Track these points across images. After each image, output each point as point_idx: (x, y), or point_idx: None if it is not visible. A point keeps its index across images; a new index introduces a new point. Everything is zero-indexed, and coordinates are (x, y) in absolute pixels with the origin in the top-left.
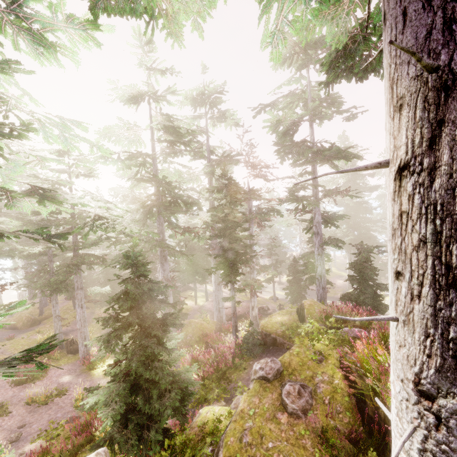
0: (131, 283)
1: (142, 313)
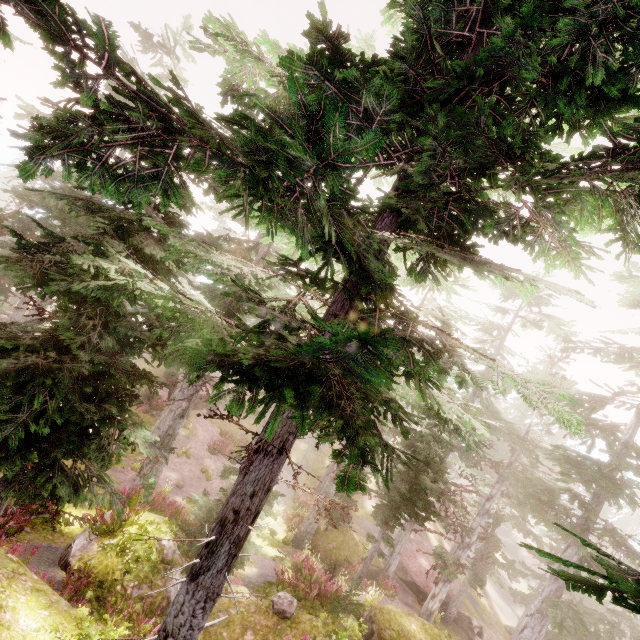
0: None
1: None
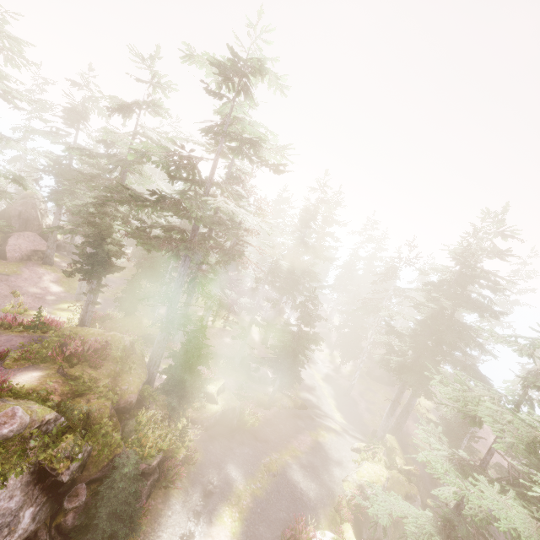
0: None
1: None
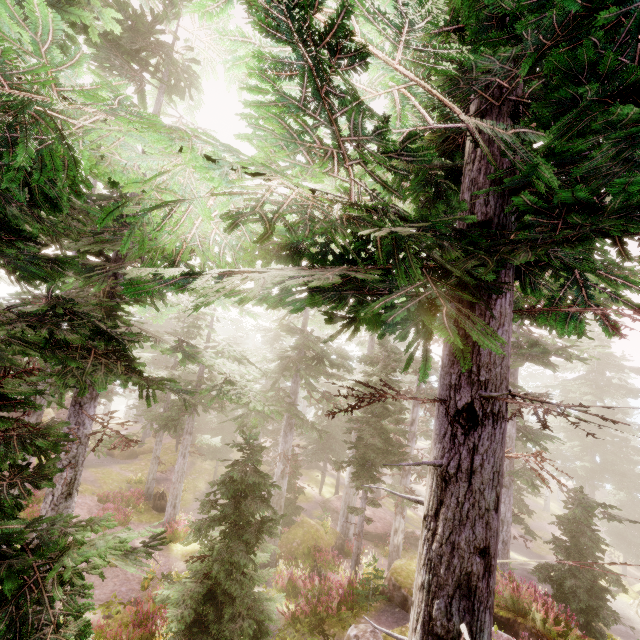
0: (238, 469)
1: (240, 508)
